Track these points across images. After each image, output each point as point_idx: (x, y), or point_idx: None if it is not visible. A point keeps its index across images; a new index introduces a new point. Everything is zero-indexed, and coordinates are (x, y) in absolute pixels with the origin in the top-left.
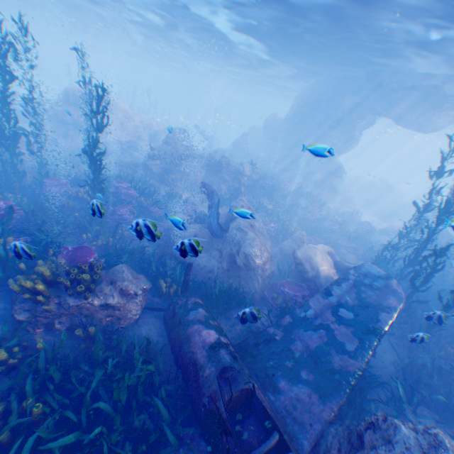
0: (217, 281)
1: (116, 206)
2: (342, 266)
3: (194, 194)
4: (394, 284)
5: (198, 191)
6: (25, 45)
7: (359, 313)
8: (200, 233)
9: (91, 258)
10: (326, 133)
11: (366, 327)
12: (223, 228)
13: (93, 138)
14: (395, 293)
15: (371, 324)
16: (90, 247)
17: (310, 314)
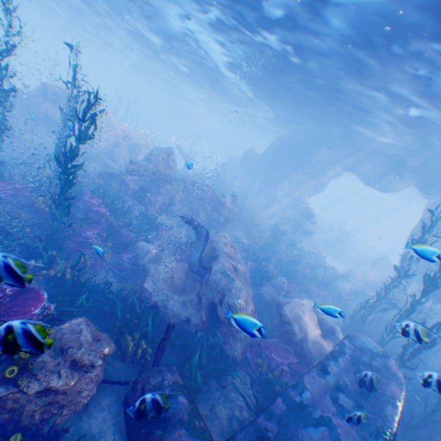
0: (194, 337)
1: (81, 225)
2: (326, 326)
3: (170, 217)
4: (392, 364)
5: (176, 215)
6: (8, 27)
7: (362, 404)
8: (177, 270)
9: (38, 309)
10: (300, 176)
11: (373, 426)
12: (203, 267)
13: (71, 148)
14: (396, 377)
15: (378, 422)
16: (39, 290)
17: (307, 400)
